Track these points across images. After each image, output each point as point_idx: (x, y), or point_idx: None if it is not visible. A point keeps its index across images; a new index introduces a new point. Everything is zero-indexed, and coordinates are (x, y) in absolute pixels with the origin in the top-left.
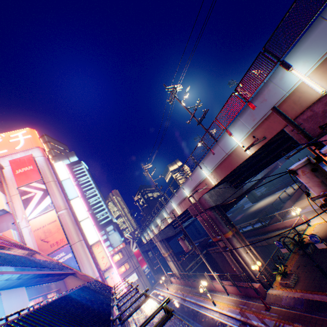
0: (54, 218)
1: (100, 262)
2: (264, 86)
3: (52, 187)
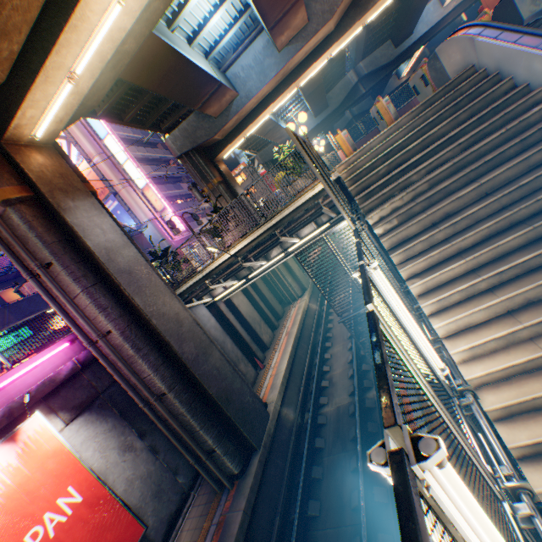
0: (89, 170)
1: (155, 206)
2: None
3: (74, 131)
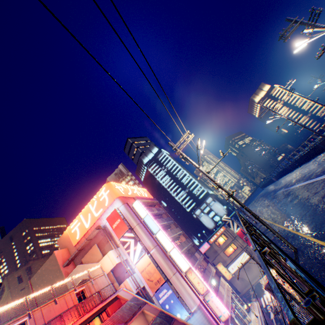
0: (148, 260)
1: (197, 287)
2: None
3: (138, 230)
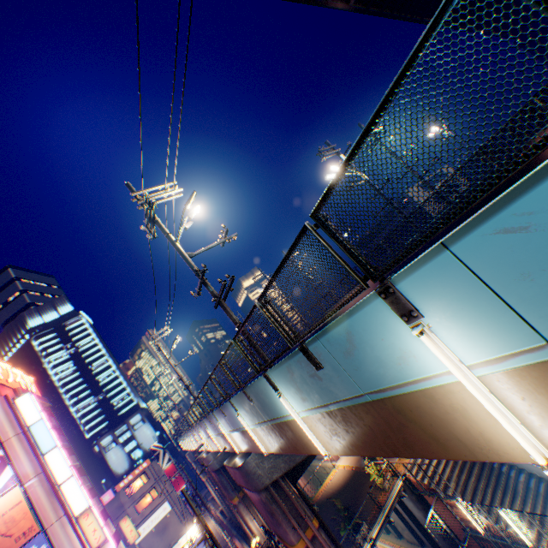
0: (19, 498)
1: (91, 538)
2: (211, 416)
3: (15, 445)
